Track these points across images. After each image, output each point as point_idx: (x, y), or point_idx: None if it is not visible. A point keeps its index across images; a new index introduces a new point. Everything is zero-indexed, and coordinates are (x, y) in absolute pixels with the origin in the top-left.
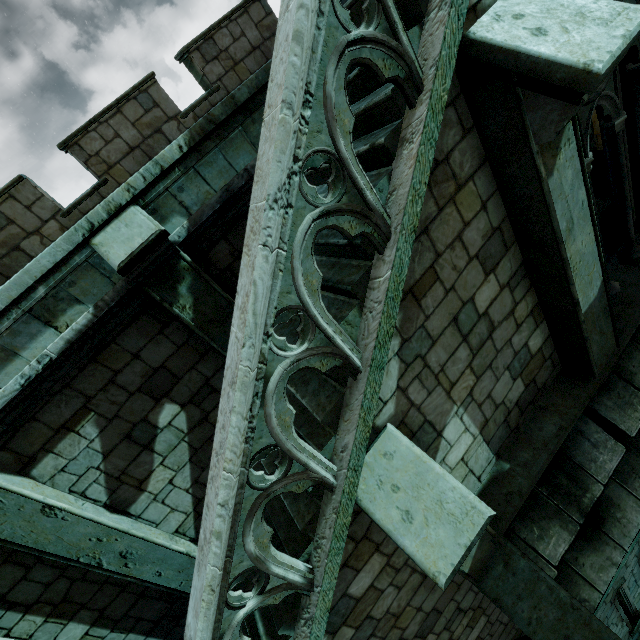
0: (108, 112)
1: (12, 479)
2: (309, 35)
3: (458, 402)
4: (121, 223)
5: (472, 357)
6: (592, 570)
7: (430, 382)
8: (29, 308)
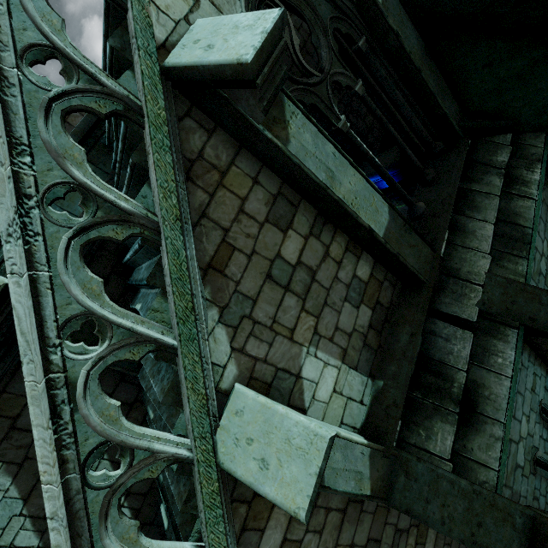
0: None
1: None
2: None
3: (305, 343)
4: None
5: (302, 301)
6: (481, 451)
7: (267, 335)
8: None
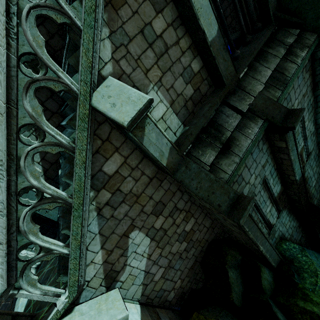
0: None
1: None
2: None
3: (153, 82)
4: None
5: (157, 59)
6: (225, 166)
7: (133, 63)
8: None
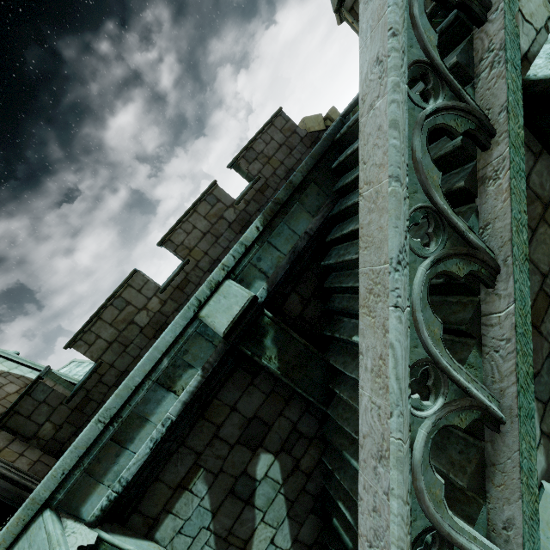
0: (188, 213)
1: (141, 544)
2: (402, 120)
3: None
4: (220, 296)
5: None
6: None
7: None
8: (157, 378)
